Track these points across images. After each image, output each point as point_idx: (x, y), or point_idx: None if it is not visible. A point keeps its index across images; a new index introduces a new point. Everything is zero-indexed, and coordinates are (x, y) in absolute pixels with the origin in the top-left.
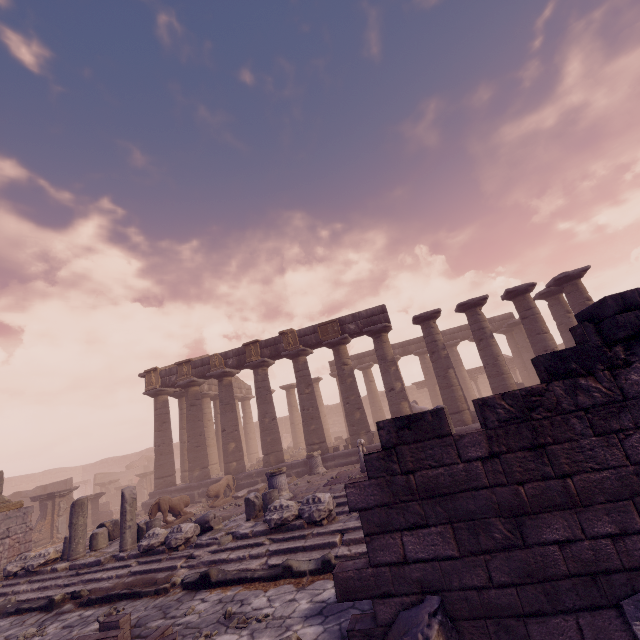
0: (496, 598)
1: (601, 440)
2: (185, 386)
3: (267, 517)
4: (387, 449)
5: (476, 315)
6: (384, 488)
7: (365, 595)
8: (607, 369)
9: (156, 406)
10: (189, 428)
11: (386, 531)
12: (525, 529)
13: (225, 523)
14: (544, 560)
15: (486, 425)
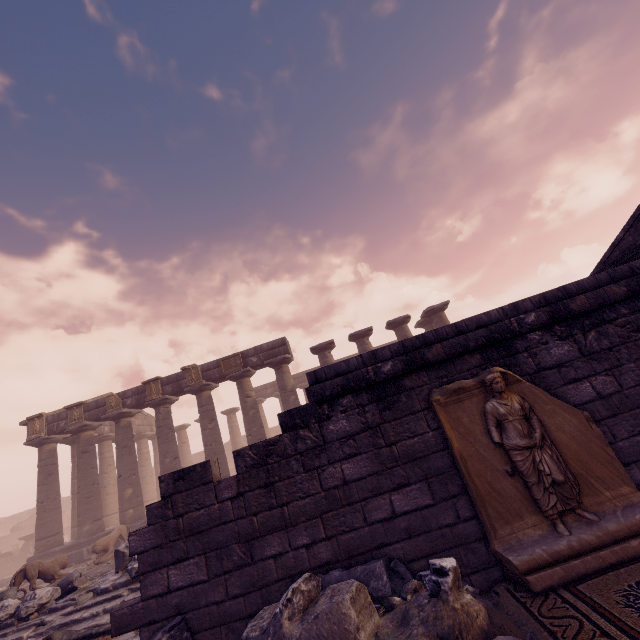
0: (229, 608)
1: (308, 475)
2: (76, 431)
3: (129, 567)
4: (165, 498)
5: (364, 344)
6: (159, 532)
7: (135, 626)
8: (317, 422)
9: (40, 457)
10: (80, 478)
11: (157, 568)
12: (254, 550)
13: (95, 580)
14: (264, 571)
15: (237, 471)
